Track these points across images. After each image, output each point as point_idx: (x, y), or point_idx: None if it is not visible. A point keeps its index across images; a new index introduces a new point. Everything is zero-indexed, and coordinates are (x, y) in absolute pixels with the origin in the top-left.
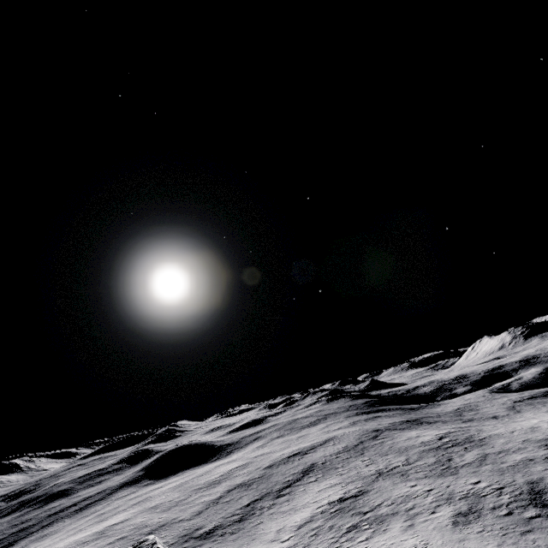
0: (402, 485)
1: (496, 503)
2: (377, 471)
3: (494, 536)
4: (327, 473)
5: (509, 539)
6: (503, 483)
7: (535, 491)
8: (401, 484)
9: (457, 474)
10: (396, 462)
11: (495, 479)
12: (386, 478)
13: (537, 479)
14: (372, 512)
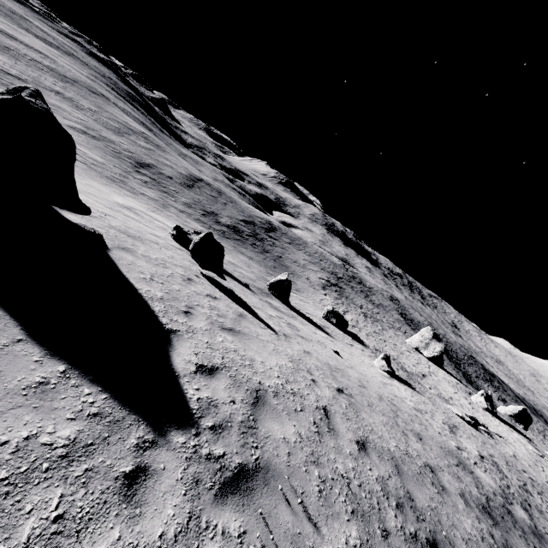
0: (66, 105)
1: (117, 149)
2: (58, 91)
3: (87, 141)
4: (1, 51)
5: (93, 147)
6: (138, 154)
7: (148, 165)
8: (67, 105)
9: (119, 136)
10: (85, 105)
11: (138, 152)
12: (60, 97)
13: (159, 167)
14: (10, 84)
